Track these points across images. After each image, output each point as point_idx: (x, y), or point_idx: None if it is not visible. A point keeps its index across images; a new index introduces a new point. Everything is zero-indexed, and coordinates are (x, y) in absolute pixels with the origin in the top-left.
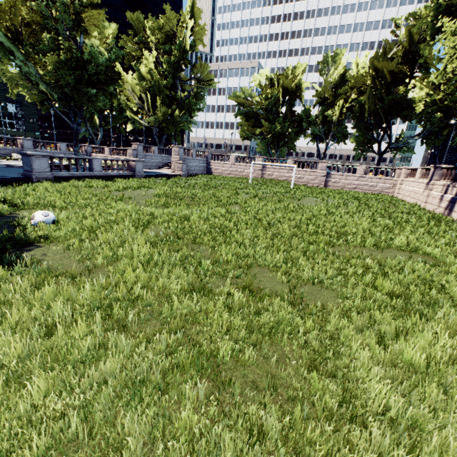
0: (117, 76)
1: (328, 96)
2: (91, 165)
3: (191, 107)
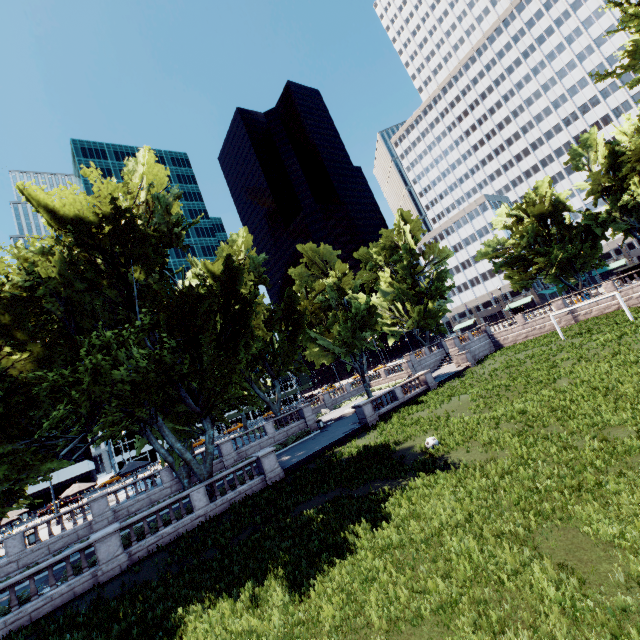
0: (373, 309)
1: (608, 182)
2: (395, 395)
3: (441, 291)
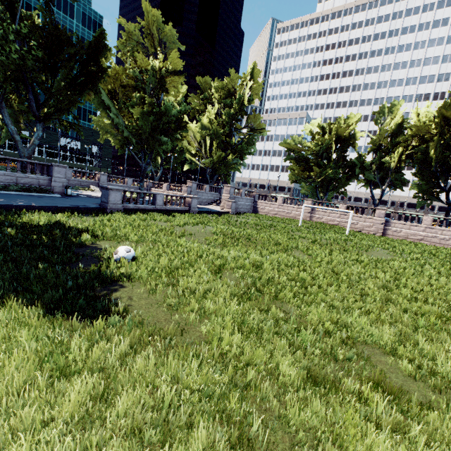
0: (185, 125)
1: (384, 143)
2: (155, 199)
3: (243, 151)
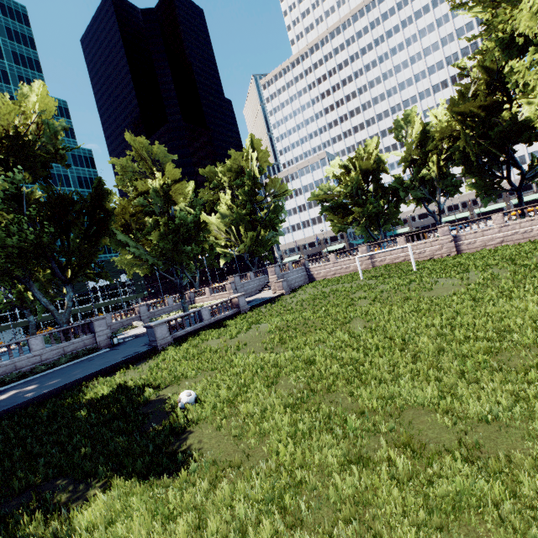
0: (204, 225)
1: (416, 156)
2: (201, 316)
3: (274, 222)
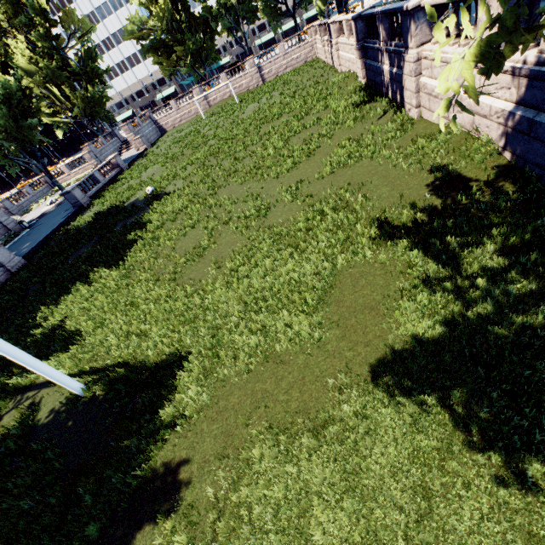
0: (28, 91)
1: None
2: (96, 178)
3: (98, 74)
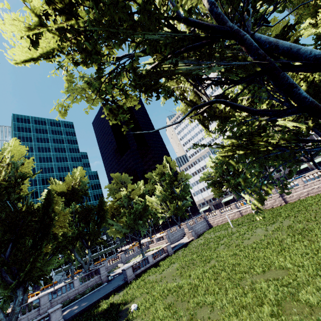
0: (147, 206)
1: None
2: (148, 260)
3: (184, 196)
